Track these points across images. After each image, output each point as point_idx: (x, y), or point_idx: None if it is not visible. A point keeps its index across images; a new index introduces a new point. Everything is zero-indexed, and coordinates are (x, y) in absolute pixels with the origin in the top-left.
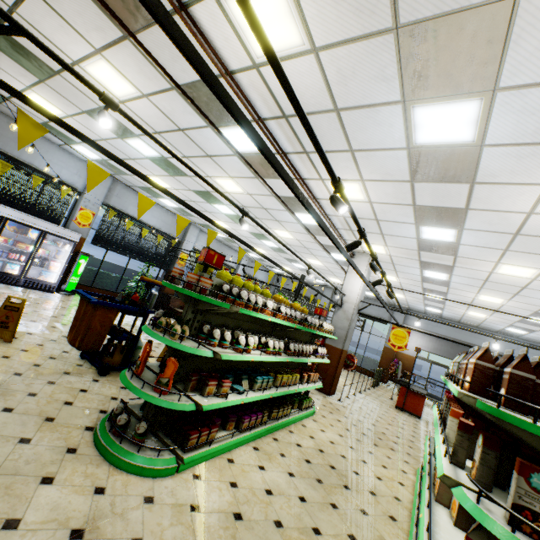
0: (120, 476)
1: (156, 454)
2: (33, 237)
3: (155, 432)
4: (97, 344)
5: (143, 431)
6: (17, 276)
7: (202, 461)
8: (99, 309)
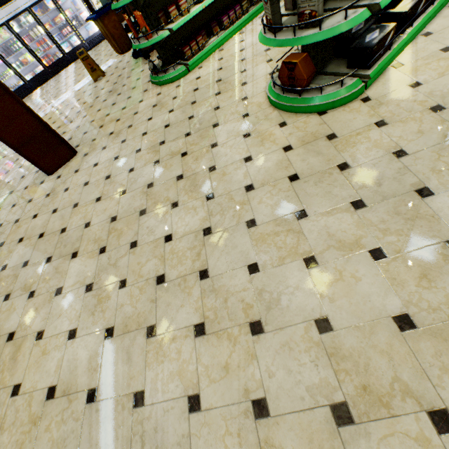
0: (165, 87)
1: (174, 70)
2: (53, 7)
3: (174, 63)
4: (128, 44)
5: (161, 65)
6: (82, 44)
7: (203, 60)
8: (104, 20)
